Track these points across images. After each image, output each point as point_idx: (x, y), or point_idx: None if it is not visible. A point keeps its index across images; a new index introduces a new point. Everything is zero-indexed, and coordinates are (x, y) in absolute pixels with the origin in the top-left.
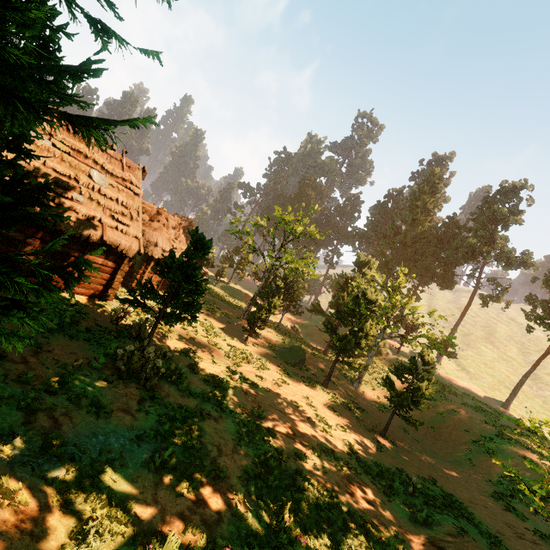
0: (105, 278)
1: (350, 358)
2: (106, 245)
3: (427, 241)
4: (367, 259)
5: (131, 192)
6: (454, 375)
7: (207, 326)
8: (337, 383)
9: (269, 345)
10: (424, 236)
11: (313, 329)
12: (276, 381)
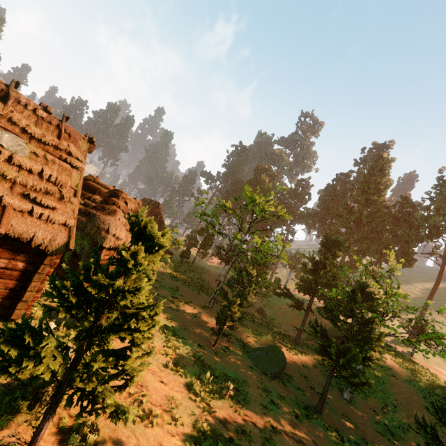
0: (12, 286)
1: (354, 378)
2: (12, 238)
3: (383, 219)
4: (335, 239)
5: (66, 164)
6: (433, 363)
7: (168, 330)
8: (326, 397)
9: (241, 345)
10: (377, 215)
11: (277, 309)
12: (264, 431)
